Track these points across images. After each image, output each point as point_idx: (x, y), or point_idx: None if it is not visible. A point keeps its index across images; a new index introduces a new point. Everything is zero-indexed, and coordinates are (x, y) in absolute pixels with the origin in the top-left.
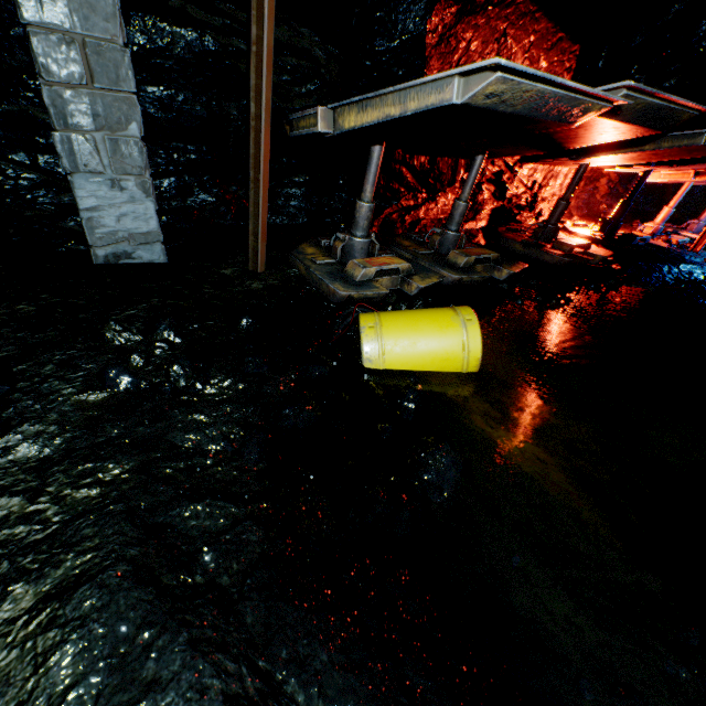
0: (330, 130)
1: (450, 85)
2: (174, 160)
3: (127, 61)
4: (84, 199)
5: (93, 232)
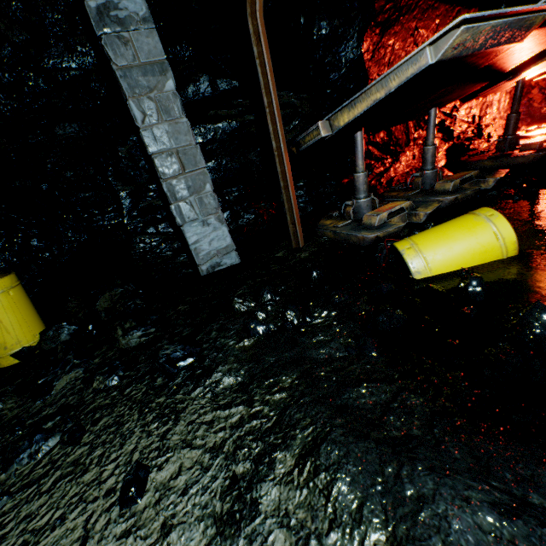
0: (329, 133)
1: (423, 55)
2: (226, 200)
3: (198, 151)
4: (190, 238)
5: (198, 256)
